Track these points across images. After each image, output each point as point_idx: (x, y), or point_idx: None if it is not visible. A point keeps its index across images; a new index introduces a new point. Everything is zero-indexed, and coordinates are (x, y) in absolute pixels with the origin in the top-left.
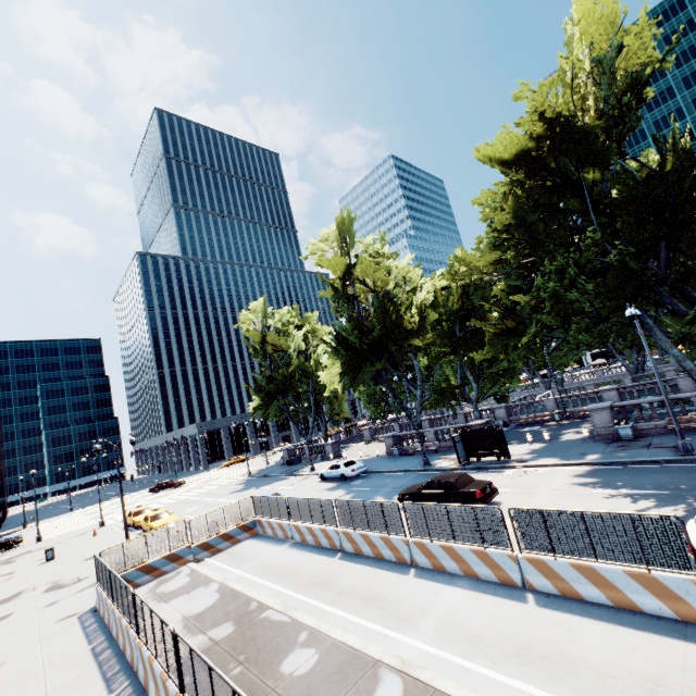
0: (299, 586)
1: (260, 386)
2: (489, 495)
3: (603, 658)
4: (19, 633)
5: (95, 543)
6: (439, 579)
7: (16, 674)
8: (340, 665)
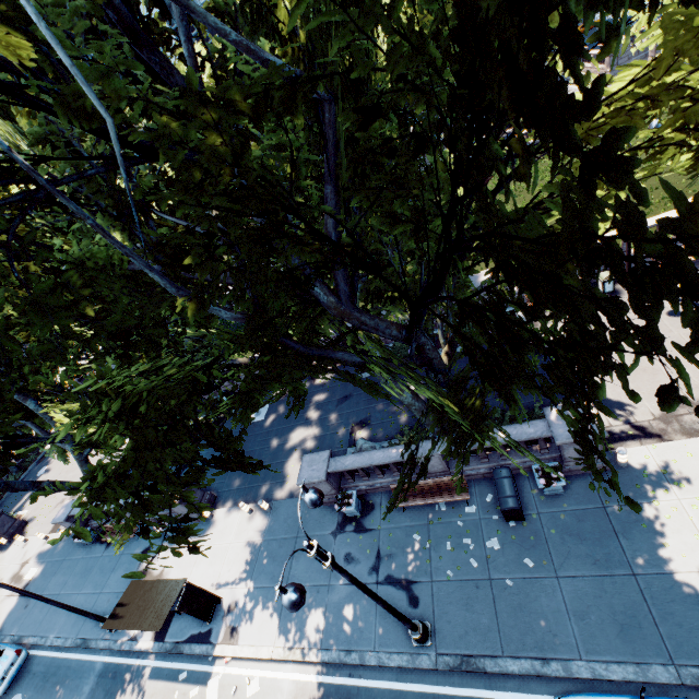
0: None
1: None
2: None
3: None
4: None
5: None
6: None
7: None
8: None
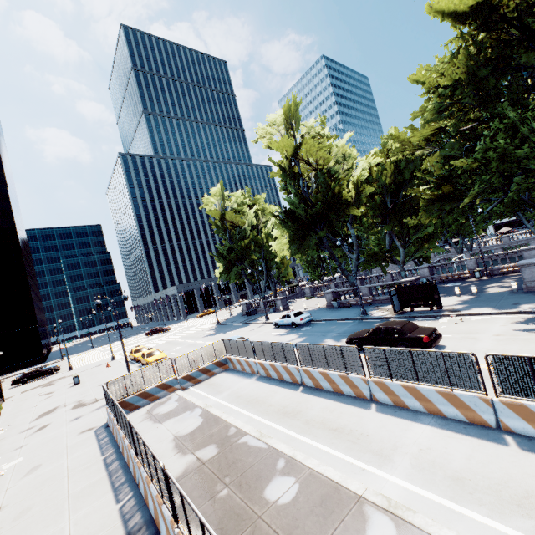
0: (270, 415)
1: (222, 255)
2: (435, 340)
3: None
4: (52, 441)
5: (108, 372)
6: (403, 415)
7: (48, 477)
8: (322, 497)
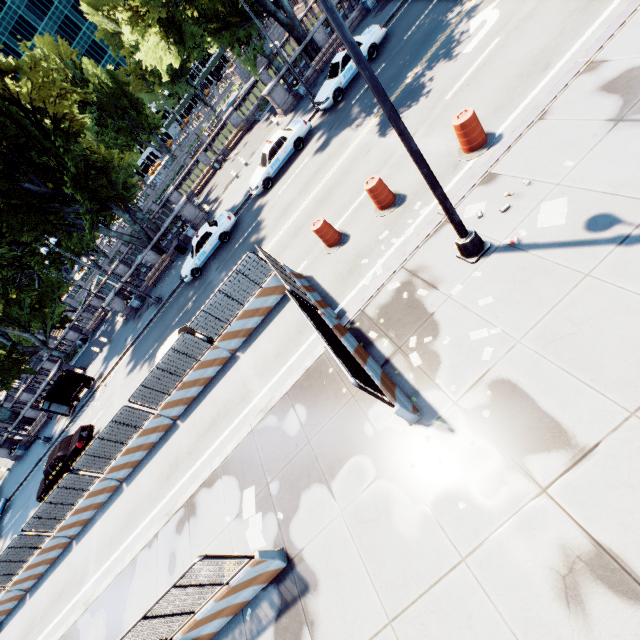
0: None
1: None
2: (88, 436)
3: (149, 485)
4: None
5: None
6: (89, 528)
7: None
8: None
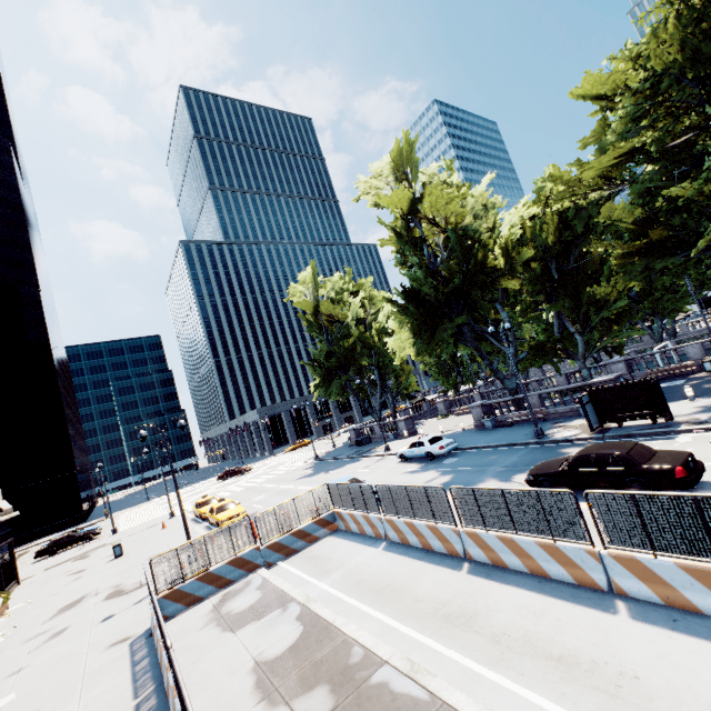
0: (420, 620)
1: (318, 363)
2: (696, 472)
3: None
4: (65, 661)
5: (163, 537)
6: (696, 629)
7: None
8: None
